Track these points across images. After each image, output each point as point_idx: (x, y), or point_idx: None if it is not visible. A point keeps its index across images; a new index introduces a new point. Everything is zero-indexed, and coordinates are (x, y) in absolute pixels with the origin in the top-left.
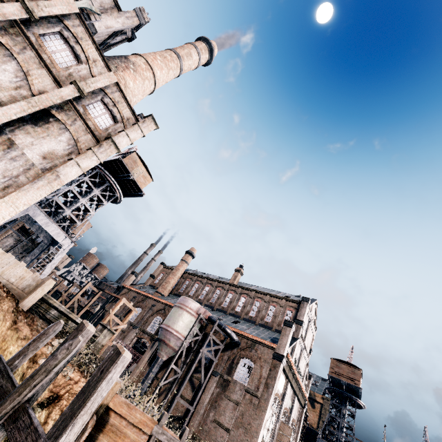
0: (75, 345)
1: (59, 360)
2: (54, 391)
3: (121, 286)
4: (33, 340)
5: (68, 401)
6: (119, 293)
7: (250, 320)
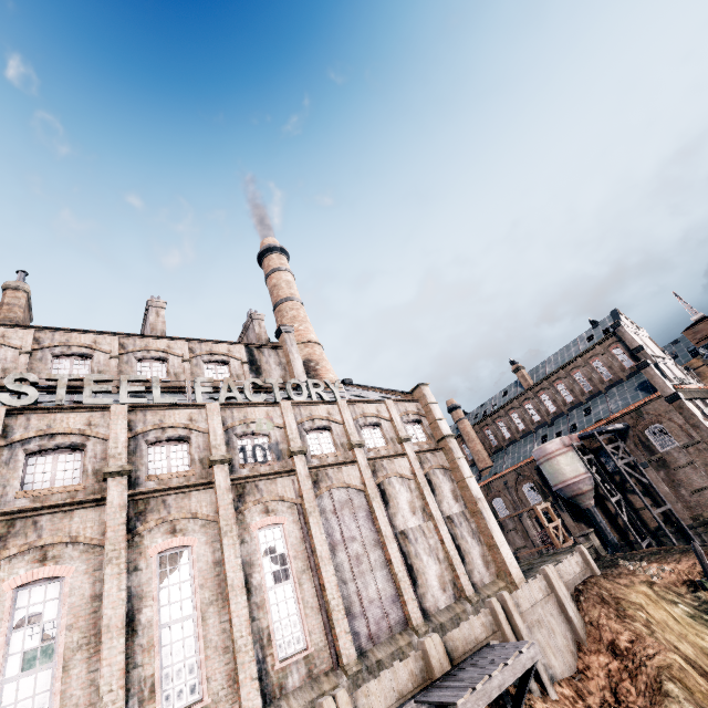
0: None
1: None
2: (681, 581)
3: None
4: (701, 560)
5: (695, 575)
6: None
7: (594, 395)
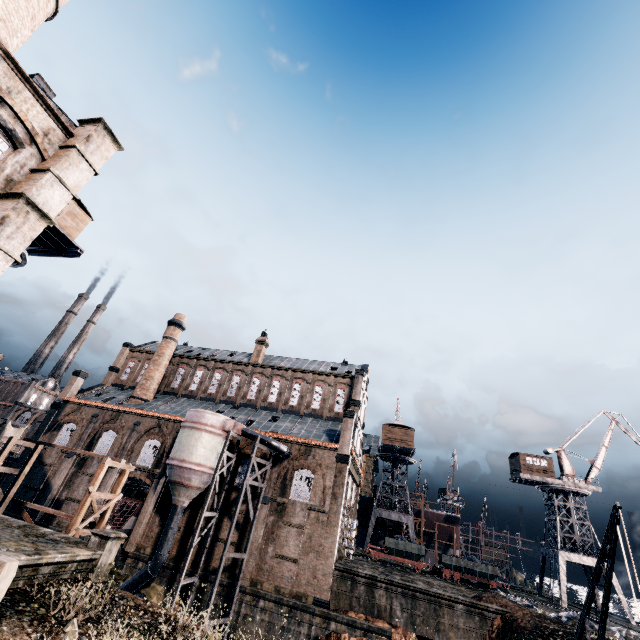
0: None
1: None
2: None
3: (59, 400)
4: None
5: None
6: (60, 413)
7: (292, 412)
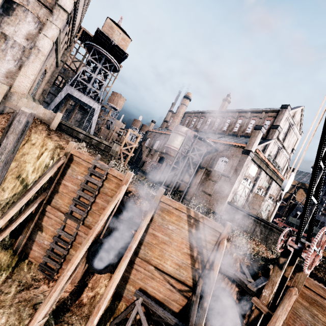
0: (15, 114)
1: (11, 121)
2: None
3: (147, 131)
4: None
5: None
6: (147, 135)
7: (233, 135)
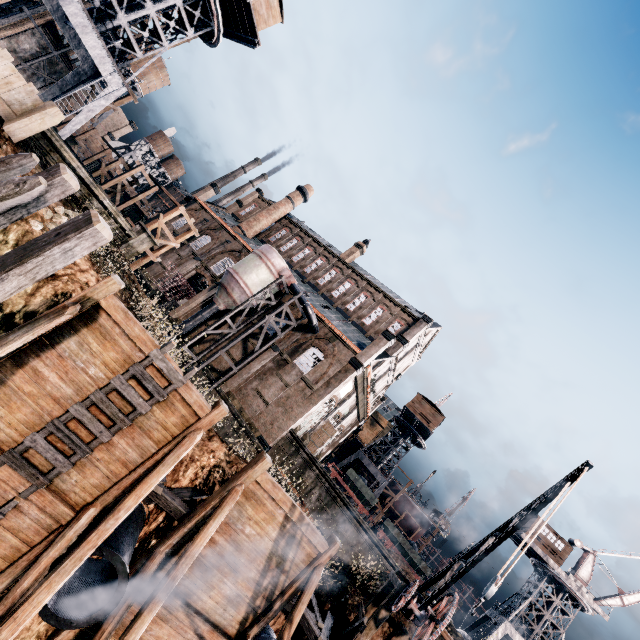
0: (31, 186)
1: (3, 195)
2: None
3: (192, 197)
4: None
5: (65, 285)
6: (188, 206)
7: (344, 313)
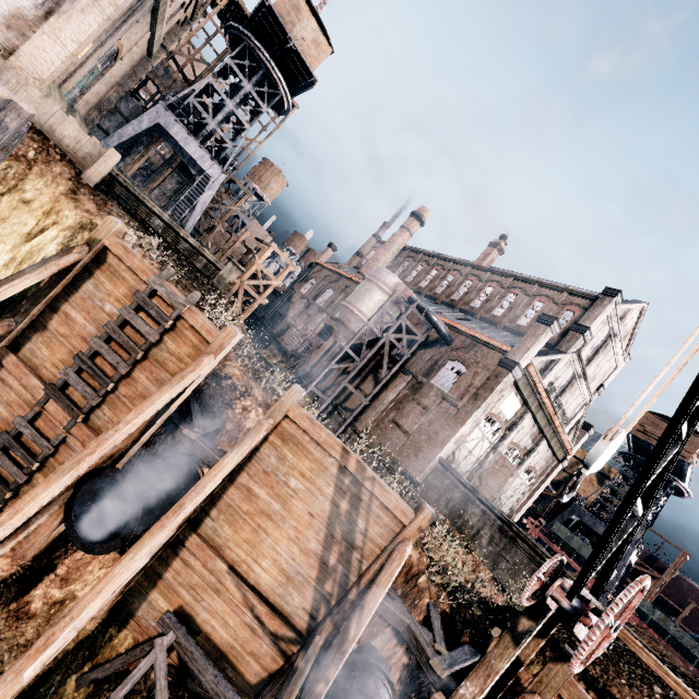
0: None
1: None
2: None
3: (313, 262)
4: None
5: None
6: (311, 271)
7: (490, 321)
